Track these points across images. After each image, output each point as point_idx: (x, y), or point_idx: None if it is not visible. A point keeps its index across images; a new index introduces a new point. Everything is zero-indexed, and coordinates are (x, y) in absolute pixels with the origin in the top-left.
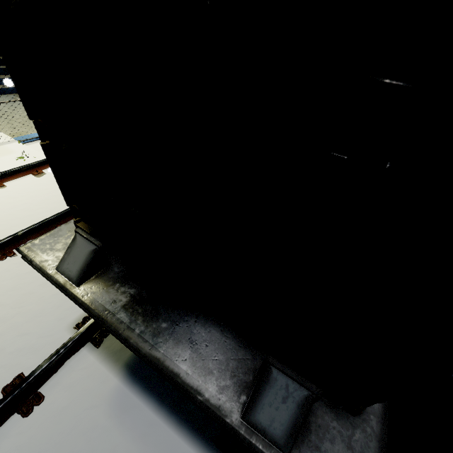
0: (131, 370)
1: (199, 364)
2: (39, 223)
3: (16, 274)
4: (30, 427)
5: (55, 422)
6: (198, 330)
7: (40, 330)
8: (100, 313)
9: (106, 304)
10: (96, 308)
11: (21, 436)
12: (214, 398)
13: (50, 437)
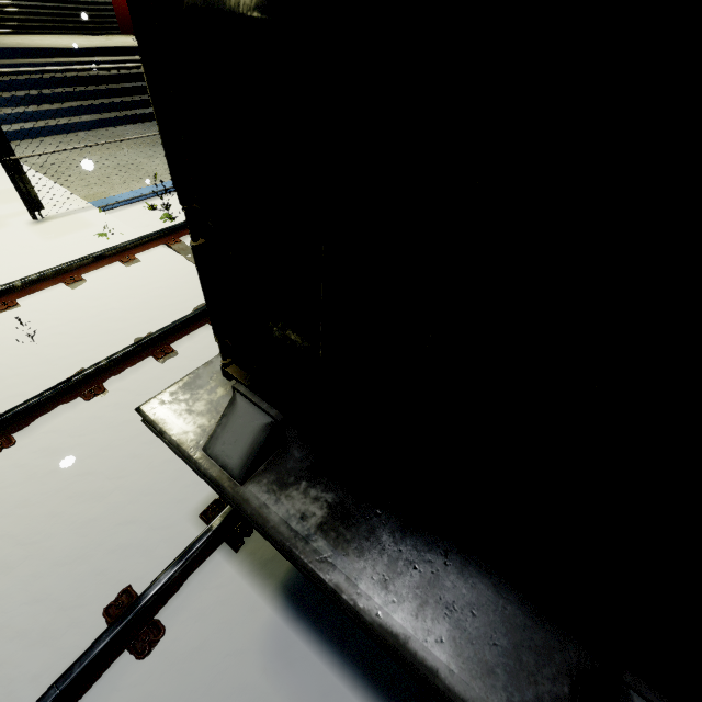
0: (291, 595)
1: (467, 653)
2: (139, 343)
3: (110, 424)
4: (148, 676)
5: (184, 671)
6: (453, 581)
7: (151, 518)
8: (285, 537)
9: (291, 521)
10: (276, 527)
11: (136, 690)
12: None
13: (178, 696)
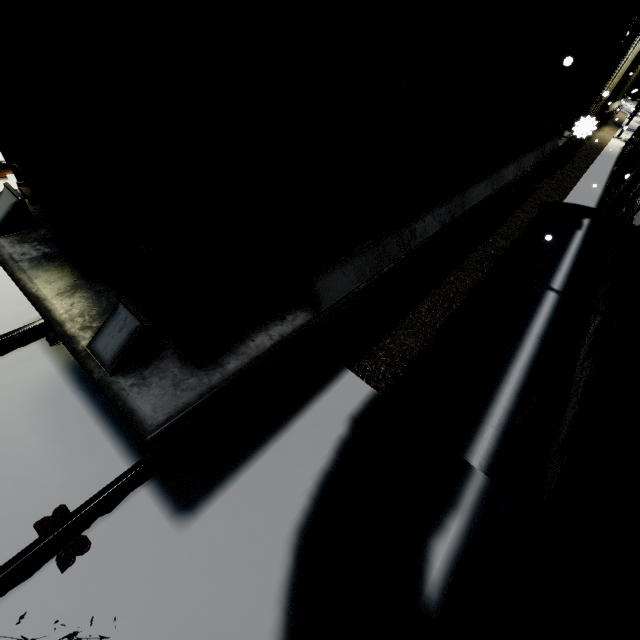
0: (78, 372)
1: (75, 309)
2: None
3: None
4: None
5: None
6: (93, 288)
7: None
8: (5, 259)
9: (15, 254)
10: (3, 255)
11: None
12: (72, 331)
13: None
